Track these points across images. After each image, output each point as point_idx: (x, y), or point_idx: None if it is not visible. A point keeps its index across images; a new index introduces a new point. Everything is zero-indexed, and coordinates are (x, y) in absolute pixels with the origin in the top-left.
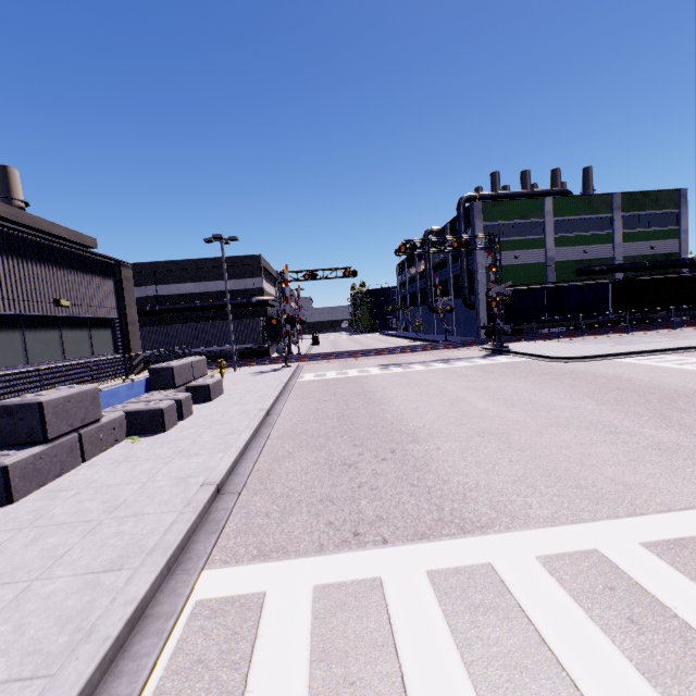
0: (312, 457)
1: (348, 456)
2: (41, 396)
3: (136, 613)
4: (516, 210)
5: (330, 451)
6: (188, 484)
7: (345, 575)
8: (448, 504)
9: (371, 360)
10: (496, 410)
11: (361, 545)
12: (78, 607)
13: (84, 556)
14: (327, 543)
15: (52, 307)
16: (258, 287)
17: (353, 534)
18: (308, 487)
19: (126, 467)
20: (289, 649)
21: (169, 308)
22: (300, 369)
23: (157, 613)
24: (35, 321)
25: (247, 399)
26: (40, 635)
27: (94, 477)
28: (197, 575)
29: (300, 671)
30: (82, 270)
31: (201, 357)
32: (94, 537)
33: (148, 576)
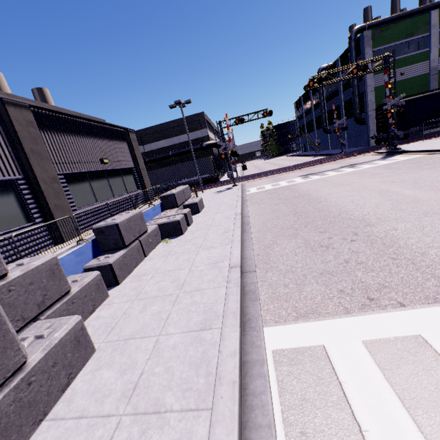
0: (292, 243)
1: (320, 240)
2: (115, 220)
3: (239, 362)
4: (402, 30)
5: (303, 238)
6: (219, 267)
7: (385, 333)
8: (439, 272)
9: (291, 174)
10: (426, 195)
11: (381, 308)
12: (198, 356)
13: (181, 319)
14: (350, 306)
15: (100, 164)
16: (205, 135)
17: (368, 299)
18: (304, 265)
19: (172, 258)
20: (377, 396)
21: (153, 159)
22: (244, 186)
23: (251, 360)
24: (93, 175)
25: (222, 209)
26: (185, 376)
27: (156, 266)
28: (262, 332)
29: (402, 416)
30: (109, 138)
31: (186, 185)
32: (179, 306)
33: (234, 335)
